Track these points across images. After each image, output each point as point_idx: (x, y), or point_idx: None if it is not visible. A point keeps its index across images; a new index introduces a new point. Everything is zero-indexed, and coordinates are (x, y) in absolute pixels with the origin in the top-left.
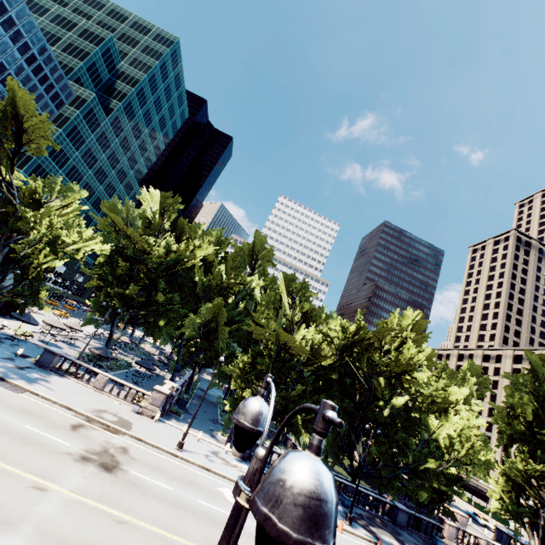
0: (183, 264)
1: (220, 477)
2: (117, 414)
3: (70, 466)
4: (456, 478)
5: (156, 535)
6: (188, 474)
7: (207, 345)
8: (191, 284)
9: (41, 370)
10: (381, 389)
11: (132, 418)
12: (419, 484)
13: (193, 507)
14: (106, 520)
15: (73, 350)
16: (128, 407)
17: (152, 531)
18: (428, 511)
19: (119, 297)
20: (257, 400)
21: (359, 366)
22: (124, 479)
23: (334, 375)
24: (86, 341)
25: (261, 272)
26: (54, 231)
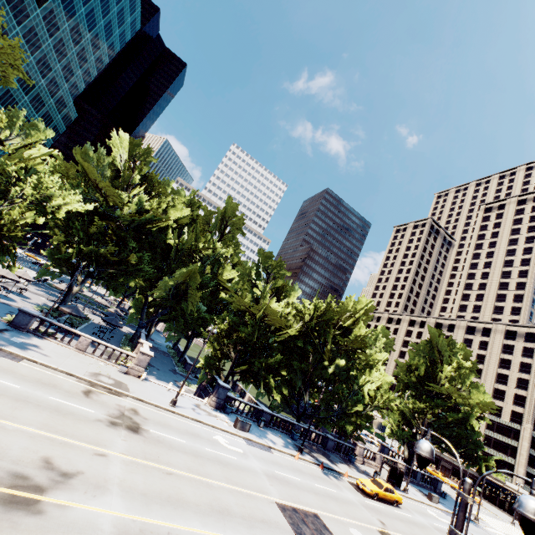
0: (155, 223)
1: (209, 427)
2: (110, 376)
3: (107, 432)
4: (368, 415)
5: (195, 480)
6: (189, 427)
7: (174, 305)
8: (163, 246)
9: (19, 332)
10: (330, 353)
11: (123, 379)
12: (347, 422)
13: (206, 455)
14: (160, 474)
15: (26, 302)
16: (113, 367)
17: (192, 477)
18: (345, 438)
19: (92, 256)
20: (430, 444)
21: (317, 336)
22: (150, 437)
23: (299, 344)
24: (29, 288)
25: (230, 240)
26: (43, 190)
